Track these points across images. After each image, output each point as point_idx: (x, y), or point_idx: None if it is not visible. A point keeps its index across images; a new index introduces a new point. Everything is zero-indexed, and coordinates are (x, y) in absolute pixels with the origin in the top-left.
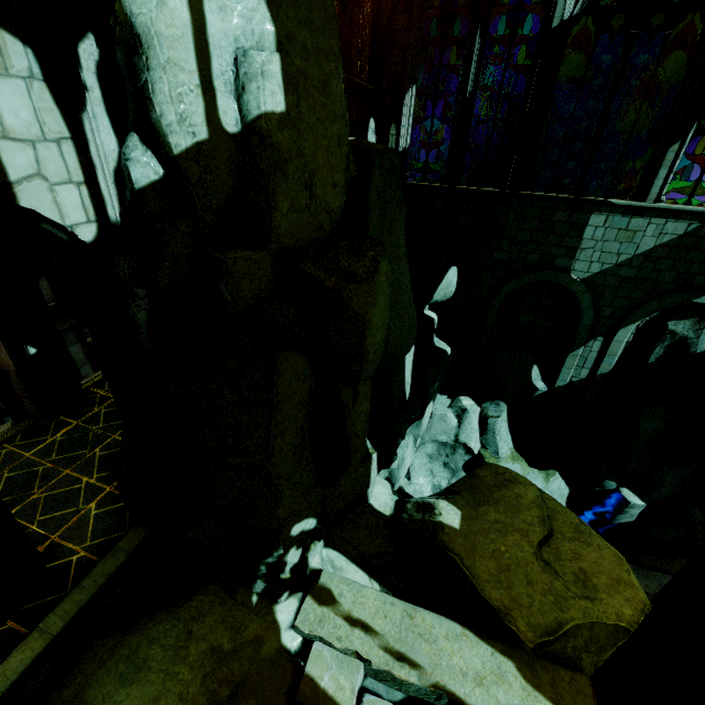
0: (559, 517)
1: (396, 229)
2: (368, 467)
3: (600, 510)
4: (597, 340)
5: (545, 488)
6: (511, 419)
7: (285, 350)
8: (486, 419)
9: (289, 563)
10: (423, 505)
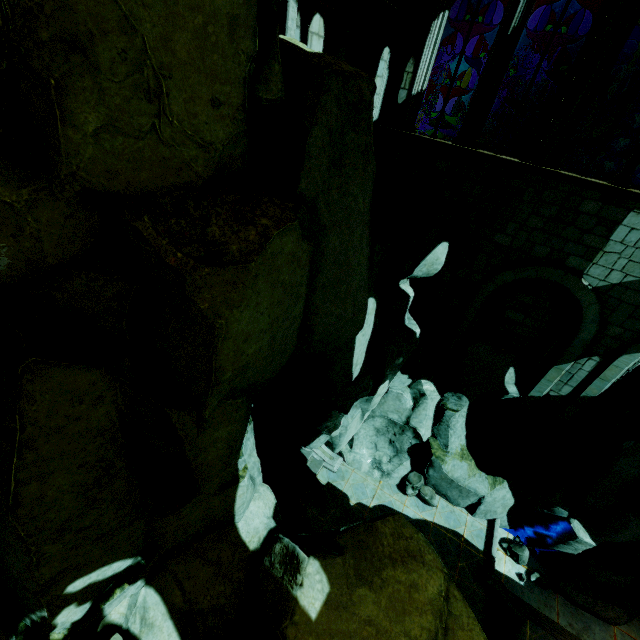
0: (460, 634)
1: (354, 189)
2: (230, 495)
3: (543, 532)
4: (592, 360)
5: (488, 494)
6: (471, 415)
7: (48, 361)
8: (443, 409)
9: (60, 623)
10: (291, 556)
